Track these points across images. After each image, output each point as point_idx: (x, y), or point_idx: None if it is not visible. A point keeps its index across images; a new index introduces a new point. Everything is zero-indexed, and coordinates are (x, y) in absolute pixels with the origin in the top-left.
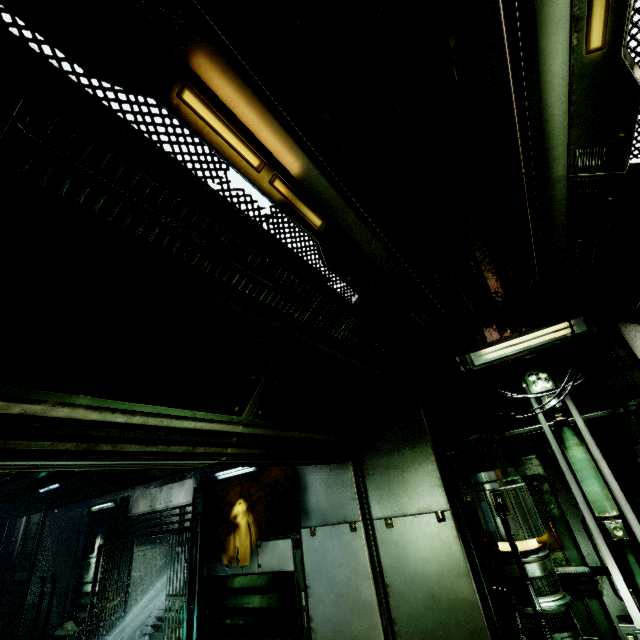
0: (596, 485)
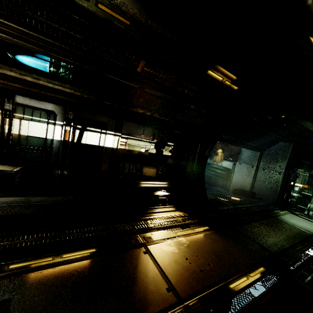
0: None
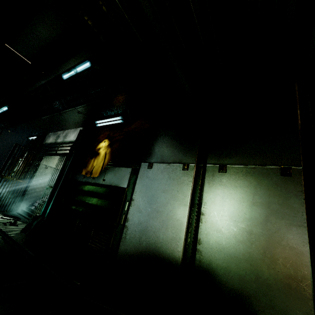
0: None
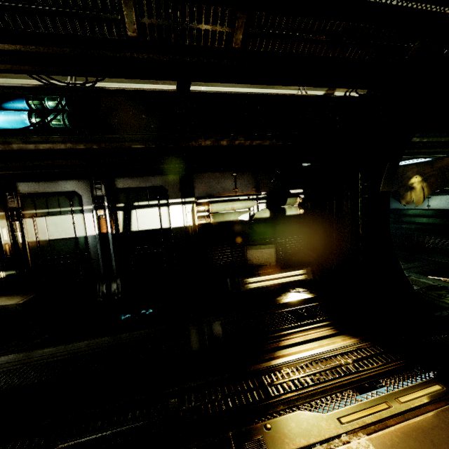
0: None
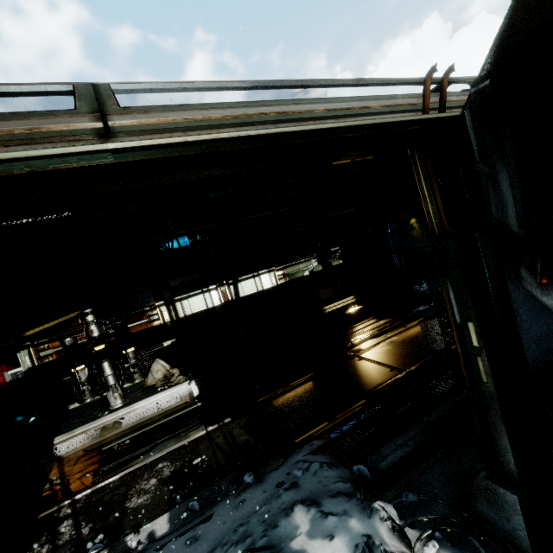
0: None
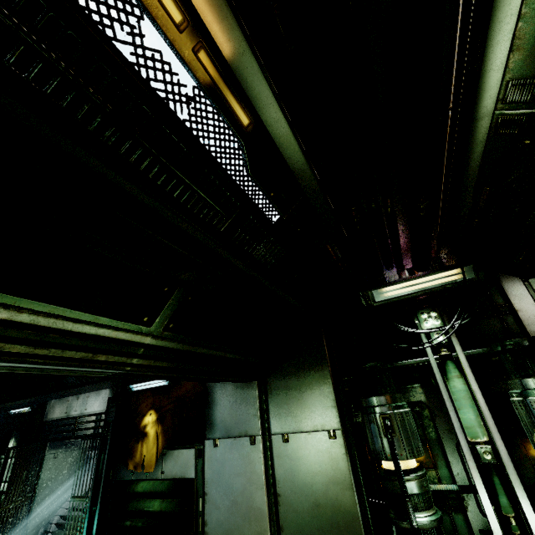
0: (471, 413)
